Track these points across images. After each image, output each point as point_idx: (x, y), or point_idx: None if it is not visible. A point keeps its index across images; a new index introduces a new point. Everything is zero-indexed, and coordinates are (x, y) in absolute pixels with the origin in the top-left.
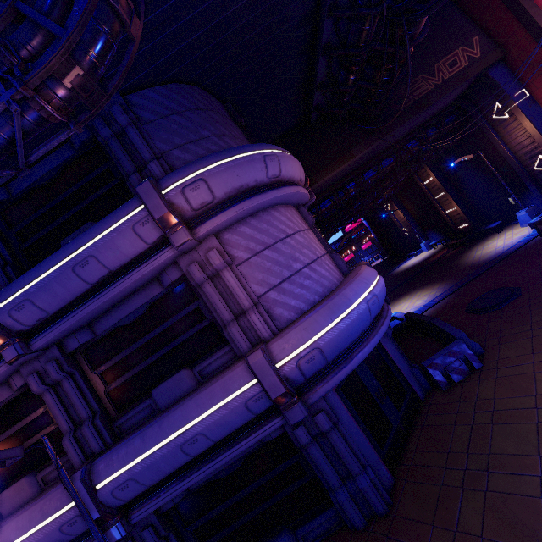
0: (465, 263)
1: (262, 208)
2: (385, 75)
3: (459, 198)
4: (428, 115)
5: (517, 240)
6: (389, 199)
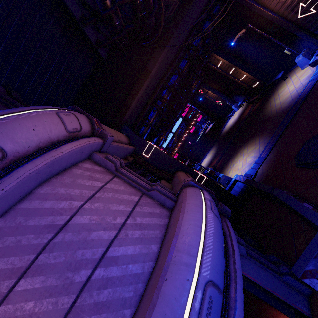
0: (271, 114)
1: None
2: None
3: (246, 67)
4: (197, 11)
5: (305, 81)
6: (199, 87)
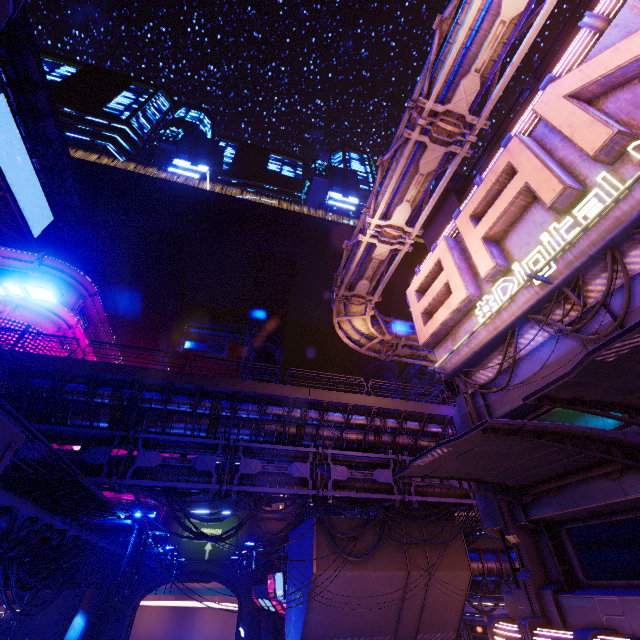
0: None
1: None
2: None
3: None
4: None
5: None
6: None
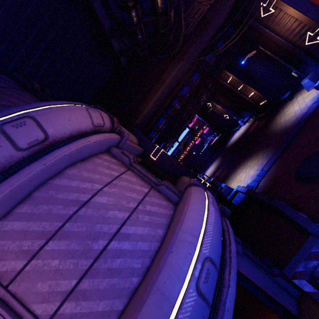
0: (275, 131)
1: (35, 186)
2: (161, 3)
3: (254, 85)
4: (212, 31)
5: (309, 102)
6: (208, 100)
